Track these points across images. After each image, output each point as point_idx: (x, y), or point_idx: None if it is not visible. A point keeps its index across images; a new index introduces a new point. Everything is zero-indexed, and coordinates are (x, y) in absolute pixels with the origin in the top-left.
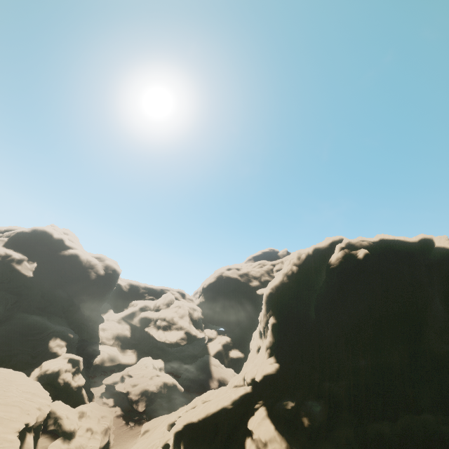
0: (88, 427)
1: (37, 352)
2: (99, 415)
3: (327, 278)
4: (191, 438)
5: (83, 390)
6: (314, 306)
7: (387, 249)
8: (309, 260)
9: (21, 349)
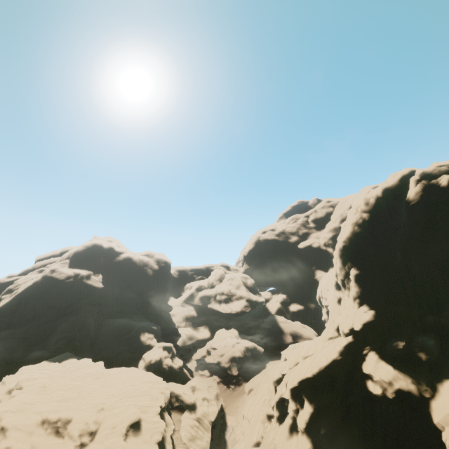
0: (203, 397)
1: (134, 348)
2: (206, 386)
3: (408, 216)
4: (310, 390)
5: (184, 369)
6: (399, 247)
7: None
8: (380, 203)
9: (121, 348)
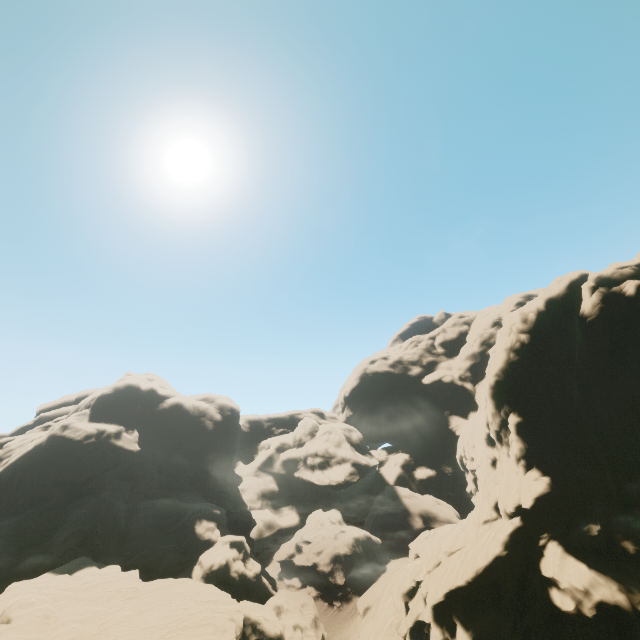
0: (294, 624)
1: (185, 545)
2: (298, 605)
3: (585, 337)
4: (464, 607)
5: (262, 578)
6: (577, 382)
7: None
8: (543, 319)
9: (165, 547)
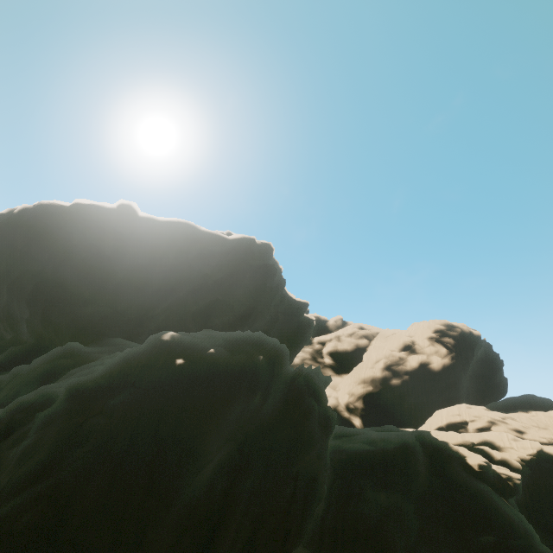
0: None
1: None
2: None
3: None
4: None
5: None
6: None
7: (73, 211)
8: None
9: None
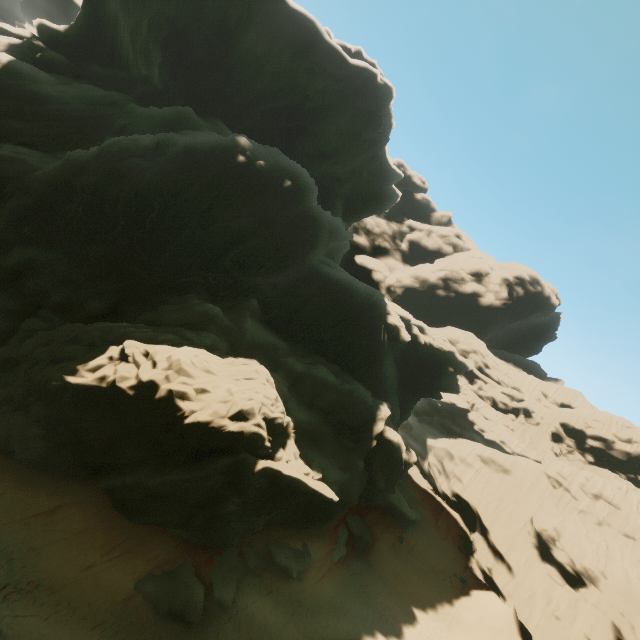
0: None
1: None
2: None
3: None
4: None
5: None
6: None
7: None
8: None
9: None
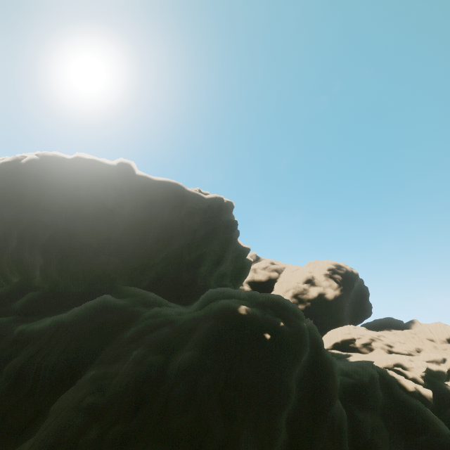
0: None
1: None
2: None
3: None
4: None
5: None
6: None
7: (76, 165)
8: None
9: None
